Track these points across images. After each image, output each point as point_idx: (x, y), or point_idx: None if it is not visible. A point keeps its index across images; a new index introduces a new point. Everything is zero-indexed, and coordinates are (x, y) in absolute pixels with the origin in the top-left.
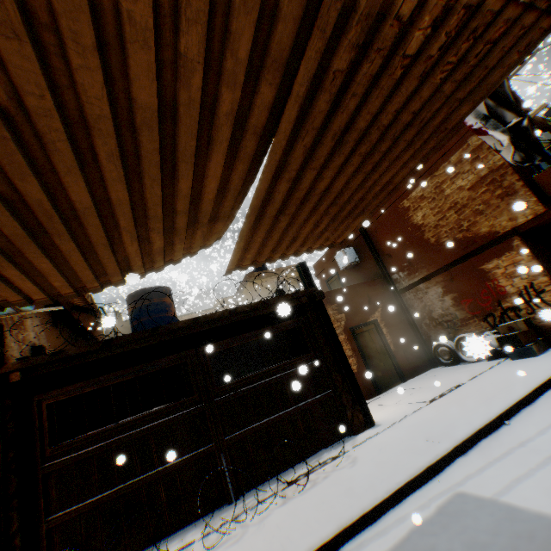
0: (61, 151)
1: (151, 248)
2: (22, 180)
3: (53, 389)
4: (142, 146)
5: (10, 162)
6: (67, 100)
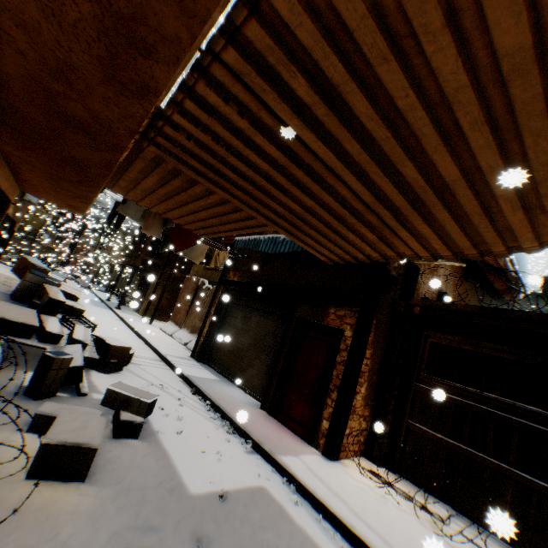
0: (425, 135)
1: (545, 217)
2: (401, 165)
3: (436, 331)
4: (512, 100)
5: (392, 154)
6: (427, 88)
